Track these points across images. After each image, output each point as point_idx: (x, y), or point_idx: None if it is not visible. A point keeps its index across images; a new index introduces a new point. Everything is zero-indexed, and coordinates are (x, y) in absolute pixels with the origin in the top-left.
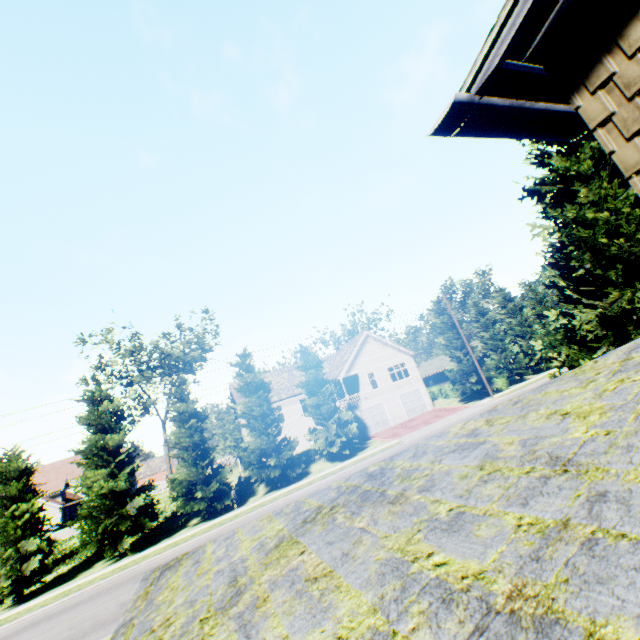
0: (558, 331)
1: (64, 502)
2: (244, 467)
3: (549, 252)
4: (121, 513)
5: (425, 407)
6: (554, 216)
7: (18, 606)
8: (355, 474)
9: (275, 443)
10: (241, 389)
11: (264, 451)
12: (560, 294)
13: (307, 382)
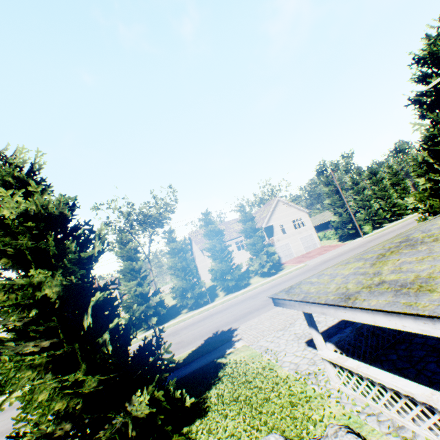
0: (423, 191)
1: None
2: (212, 280)
3: (422, 141)
4: (146, 305)
5: (316, 245)
6: (430, 117)
7: None
8: (386, 244)
9: (229, 266)
10: (207, 234)
11: (223, 271)
12: (427, 168)
13: (246, 230)
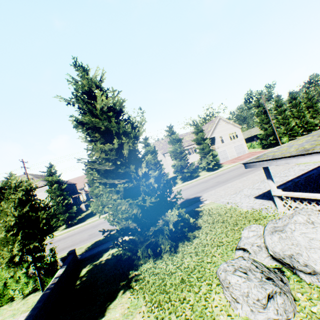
0: None
1: (85, 192)
2: (173, 173)
3: None
4: None
5: (245, 152)
6: None
7: (106, 213)
8: None
9: (186, 164)
10: (171, 141)
11: (181, 167)
12: None
13: (197, 139)
